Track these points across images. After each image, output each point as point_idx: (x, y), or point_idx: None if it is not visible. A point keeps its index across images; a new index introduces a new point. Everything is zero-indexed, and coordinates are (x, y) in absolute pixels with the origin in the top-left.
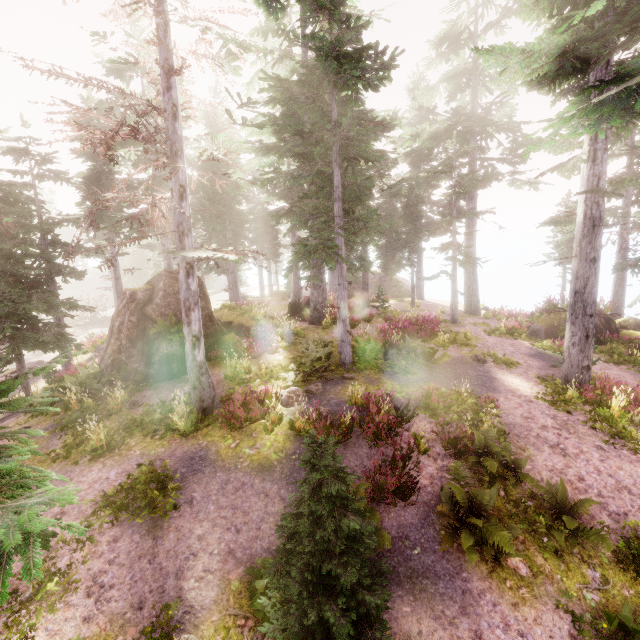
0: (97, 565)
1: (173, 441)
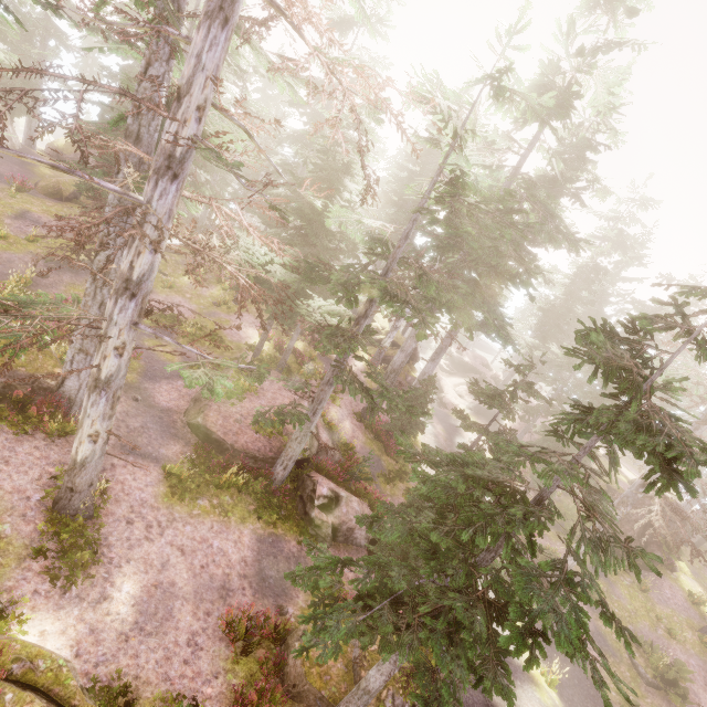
0: None
1: (706, 654)
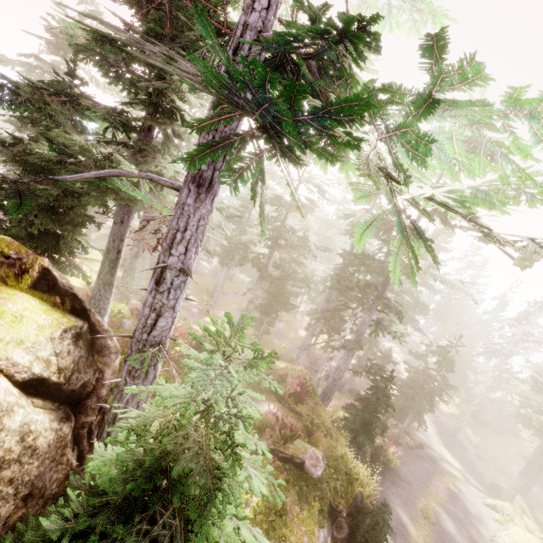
0: (542, 491)
1: None
